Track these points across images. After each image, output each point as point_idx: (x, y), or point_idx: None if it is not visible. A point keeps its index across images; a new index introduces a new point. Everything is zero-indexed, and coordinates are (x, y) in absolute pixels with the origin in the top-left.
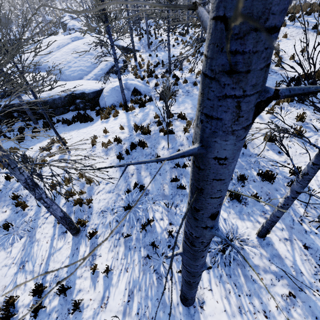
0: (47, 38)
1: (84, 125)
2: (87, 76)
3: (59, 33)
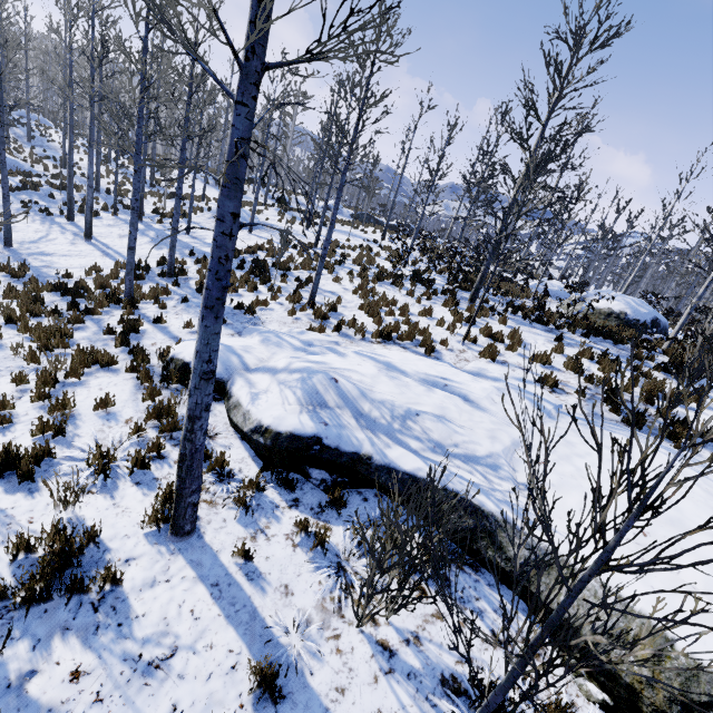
0: None
1: None
2: None
3: None
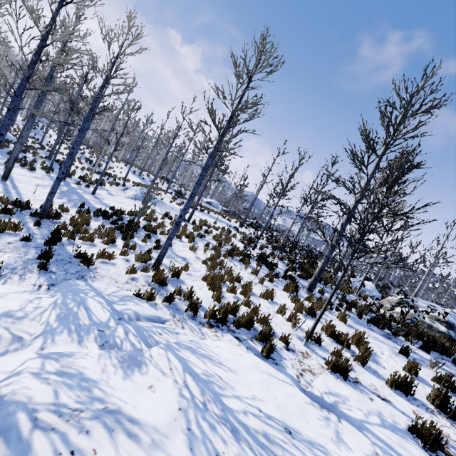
0: None
1: None
2: None
3: None
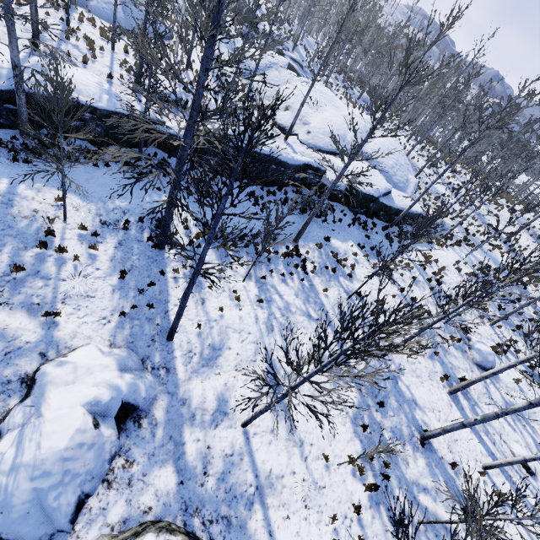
0: (325, 90)
1: (428, 246)
2: (408, 192)
3: None
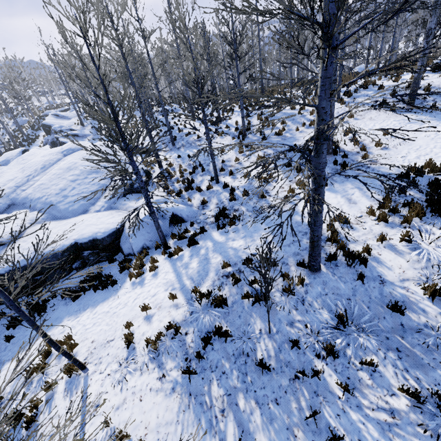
0: (25, 153)
1: (102, 296)
2: (95, 206)
3: (40, 136)
